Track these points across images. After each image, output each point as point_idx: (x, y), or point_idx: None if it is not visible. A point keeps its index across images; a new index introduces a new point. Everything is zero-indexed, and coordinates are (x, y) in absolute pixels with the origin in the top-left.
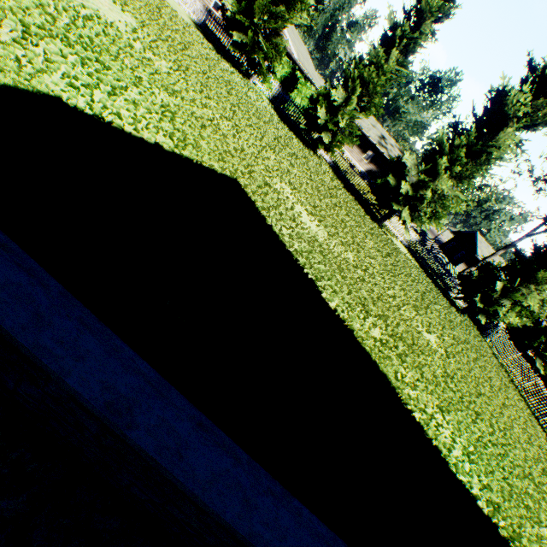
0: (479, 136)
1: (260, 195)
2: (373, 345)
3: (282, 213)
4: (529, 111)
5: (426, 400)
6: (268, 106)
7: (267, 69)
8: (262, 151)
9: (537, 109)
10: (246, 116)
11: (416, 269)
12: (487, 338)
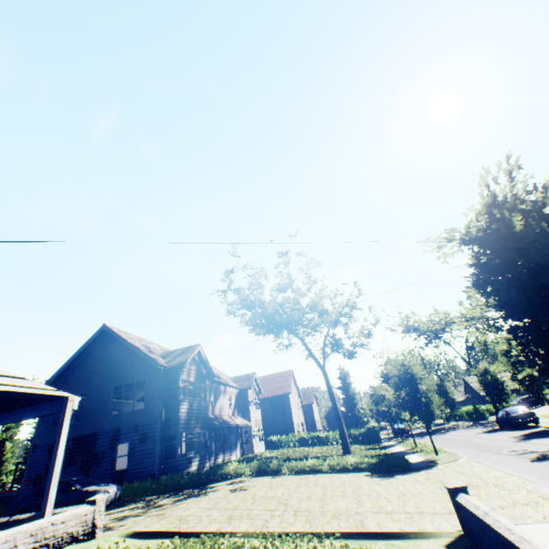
0: None
1: None
2: None
3: None
4: None
5: None
6: None
7: None
8: None
9: None
10: None
11: None
12: None
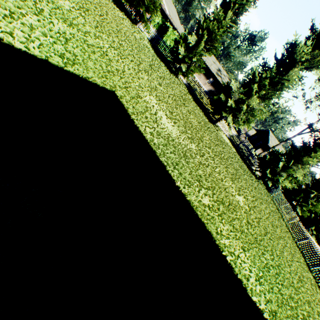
0: (278, 72)
1: (132, 104)
2: (203, 210)
3: (147, 117)
4: (309, 58)
5: (235, 244)
6: (148, 44)
7: (148, 19)
8: (139, 73)
9: (313, 57)
10: (130, 48)
11: (234, 153)
12: (271, 193)
